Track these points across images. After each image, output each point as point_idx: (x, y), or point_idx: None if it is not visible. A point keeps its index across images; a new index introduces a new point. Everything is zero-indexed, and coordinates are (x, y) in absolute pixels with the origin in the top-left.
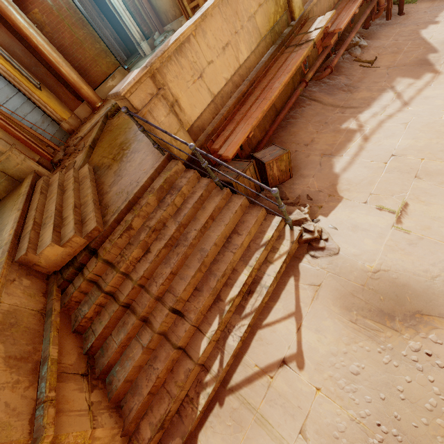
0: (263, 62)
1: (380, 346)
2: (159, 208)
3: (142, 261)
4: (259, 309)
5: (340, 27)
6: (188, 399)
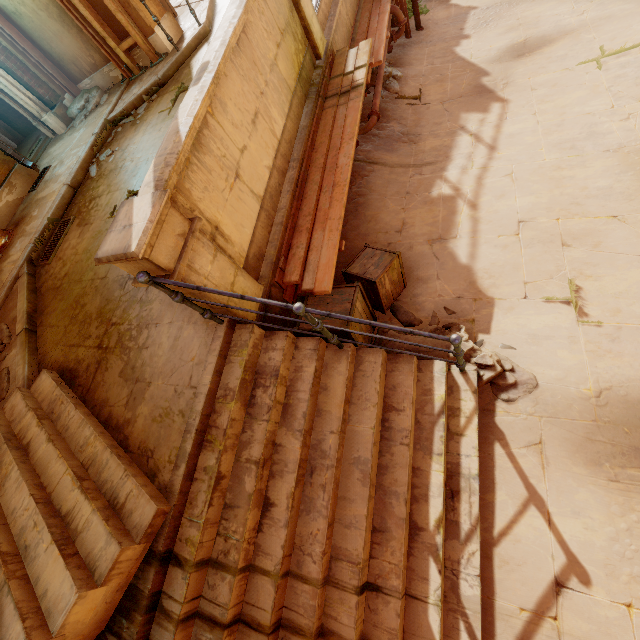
0: (306, 128)
1: None
2: (254, 419)
3: (266, 527)
4: (479, 515)
5: (378, 59)
6: None
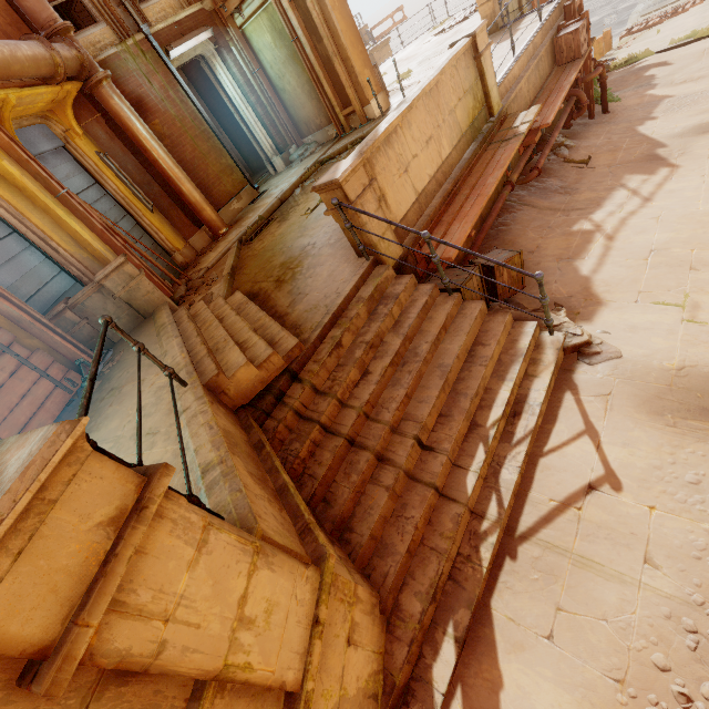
0: (467, 159)
1: None
2: (373, 321)
3: (361, 385)
4: (534, 432)
5: (546, 122)
6: (462, 559)
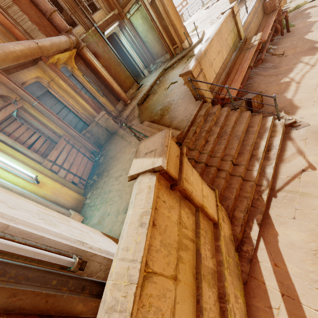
0: (233, 58)
1: None
2: (206, 123)
3: (206, 145)
4: (277, 155)
5: (264, 39)
6: (255, 200)
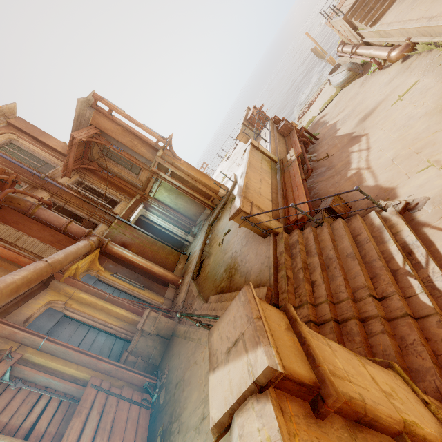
0: (280, 180)
1: None
2: (295, 258)
3: (315, 289)
4: (428, 254)
5: (300, 152)
6: None
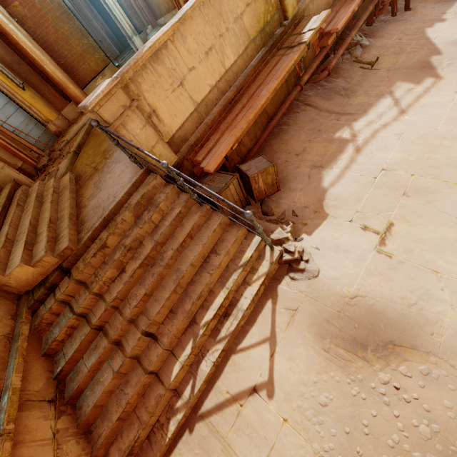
0: (252, 66)
1: (350, 377)
2: (136, 225)
3: (117, 281)
4: (234, 333)
5: (337, 27)
6: (158, 425)
